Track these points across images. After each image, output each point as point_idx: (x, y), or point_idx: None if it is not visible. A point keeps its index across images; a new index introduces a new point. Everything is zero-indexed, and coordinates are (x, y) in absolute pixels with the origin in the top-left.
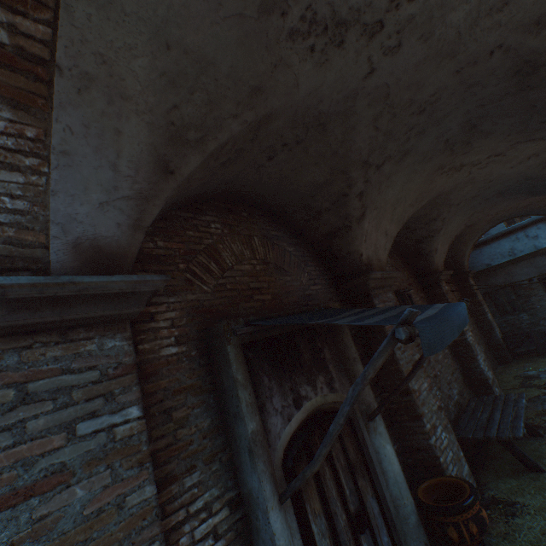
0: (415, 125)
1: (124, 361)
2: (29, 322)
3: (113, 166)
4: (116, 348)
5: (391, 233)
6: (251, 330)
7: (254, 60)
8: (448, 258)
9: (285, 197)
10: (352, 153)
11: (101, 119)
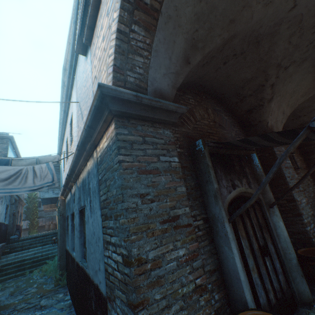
0: (314, 40)
1: (171, 140)
2: (144, 115)
3: (169, 58)
4: (168, 134)
5: (286, 113)
6: (214, 145)
7: (234, 5)
8: None
9: (226, 88)
10: (271, 59)
11: (170, 36)
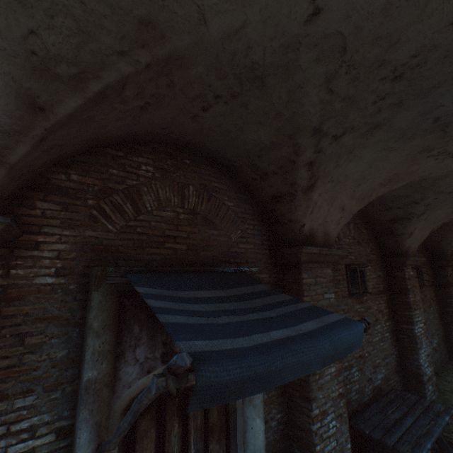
0: (389, 94)
1: None
2: None
3: None
4: None
5: (350, 209)
6: (126, 281)
7: None
8: (431, 241)
9: (231, 152)
10: (300, 117)
11: None
